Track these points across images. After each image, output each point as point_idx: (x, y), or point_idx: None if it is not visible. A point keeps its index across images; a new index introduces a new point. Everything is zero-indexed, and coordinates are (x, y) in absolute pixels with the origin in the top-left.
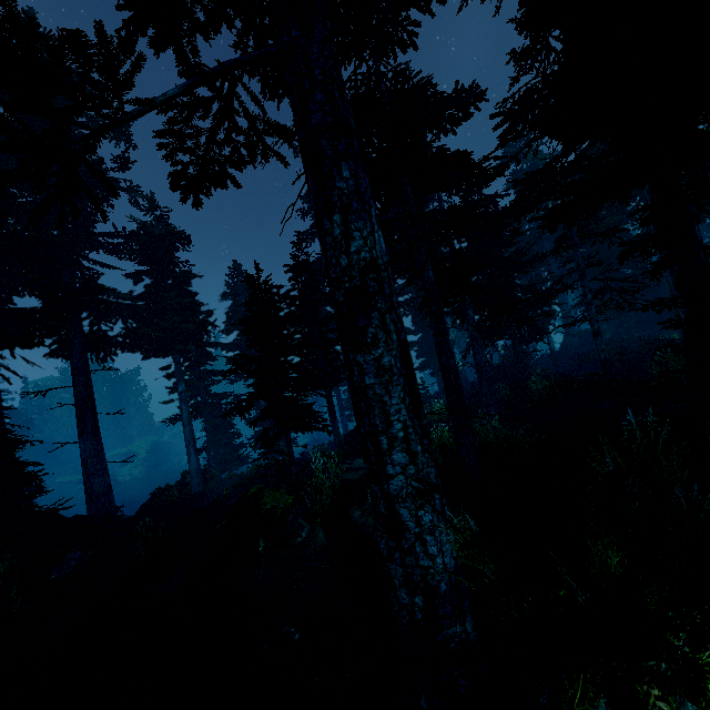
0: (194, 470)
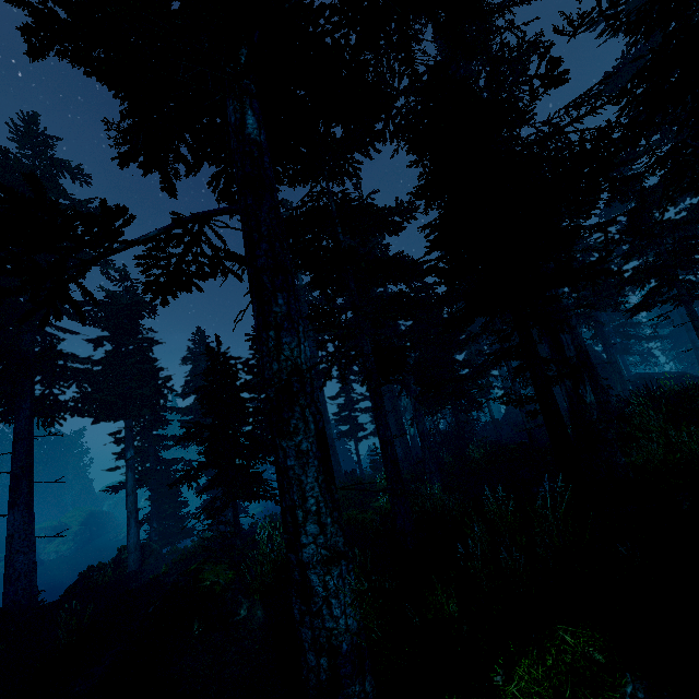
0: (133, 545)
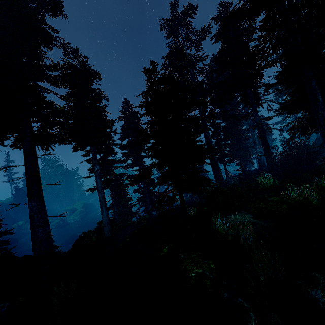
0: (105, 222)
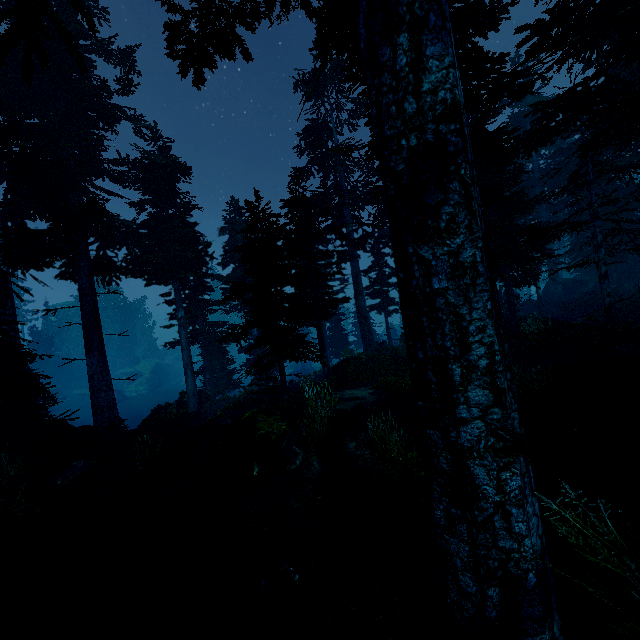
0: (191, 391)
